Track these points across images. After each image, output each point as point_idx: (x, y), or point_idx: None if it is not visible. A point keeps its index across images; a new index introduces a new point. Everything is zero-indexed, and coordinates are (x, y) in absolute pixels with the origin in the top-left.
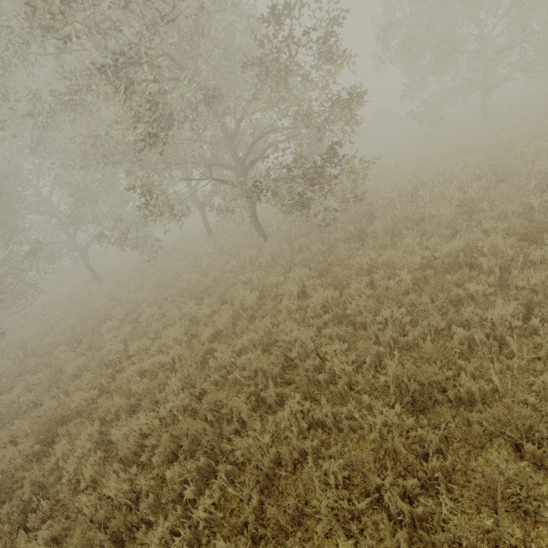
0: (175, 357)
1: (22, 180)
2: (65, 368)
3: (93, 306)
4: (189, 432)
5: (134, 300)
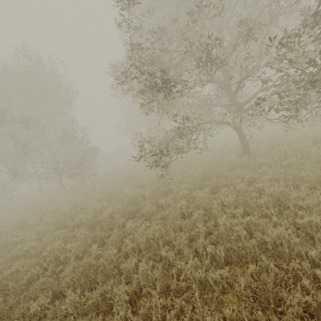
0: (15, 220)
1: None
2: None
3: None
4: (17, 225)
5: None
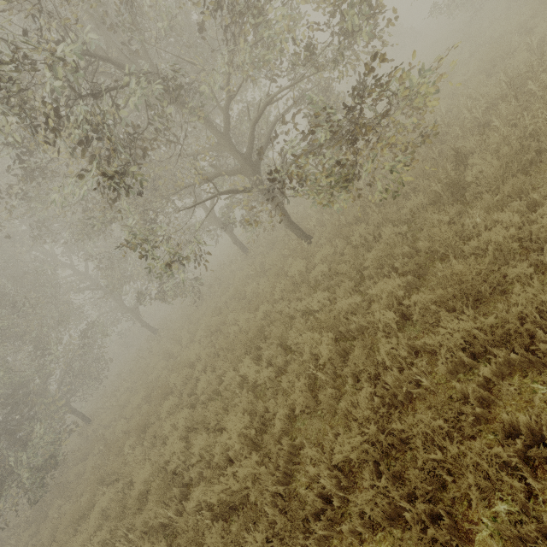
0: (247, 482)
1: (48, 269)
2: (135, 477)
3: (155, 371)
4: None
5: (187, 362)
